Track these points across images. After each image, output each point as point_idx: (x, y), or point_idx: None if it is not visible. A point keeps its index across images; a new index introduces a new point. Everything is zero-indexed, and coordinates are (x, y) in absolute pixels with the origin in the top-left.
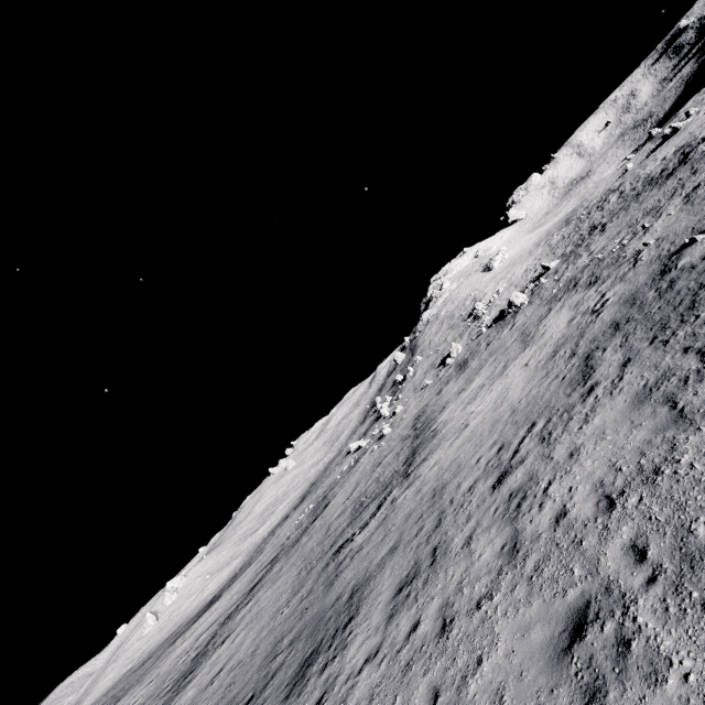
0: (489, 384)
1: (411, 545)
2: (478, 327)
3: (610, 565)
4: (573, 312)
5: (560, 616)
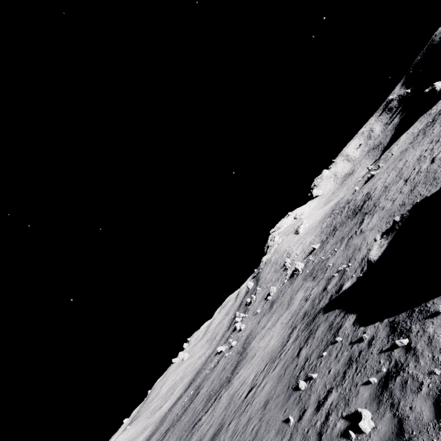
0: (270, 329)
1: (216, 424)
2: (285, 276)
3: (247, 435)
4: (303, 294)
5: None
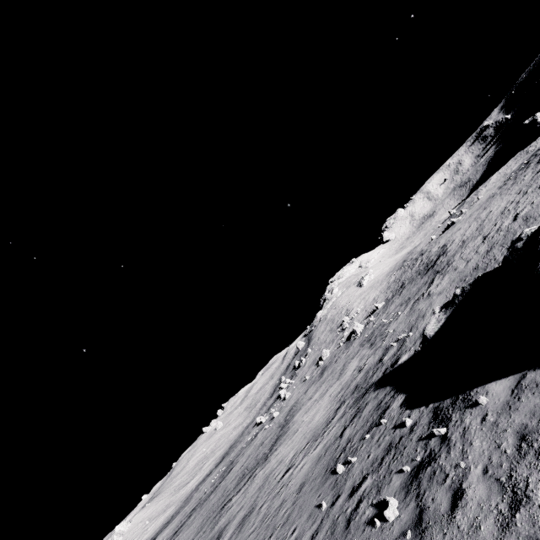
0: (317, 401)
1: (247, 506)
2: (341, 338)
3: (278, 519)
4: (358, 363)
5: (261, 537)
